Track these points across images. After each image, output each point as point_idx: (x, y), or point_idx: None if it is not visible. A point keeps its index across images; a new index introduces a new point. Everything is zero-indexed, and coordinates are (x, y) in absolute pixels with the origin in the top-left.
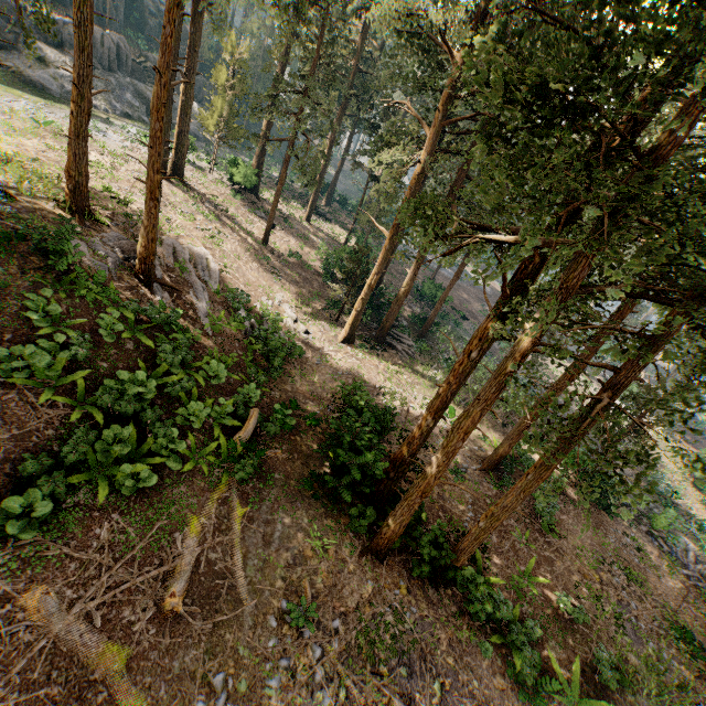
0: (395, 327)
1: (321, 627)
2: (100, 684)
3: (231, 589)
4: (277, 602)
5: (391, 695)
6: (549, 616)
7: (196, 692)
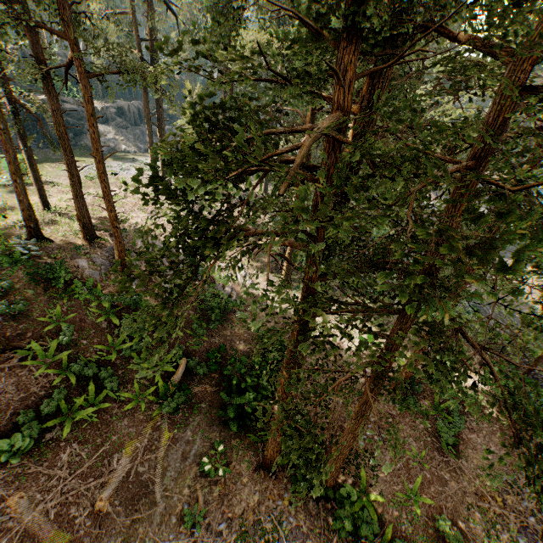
0: None
1: (210, 527)
2: None
3: (150, 494)
4: (181, 506)
5: None
6: (429, 536)
7: None
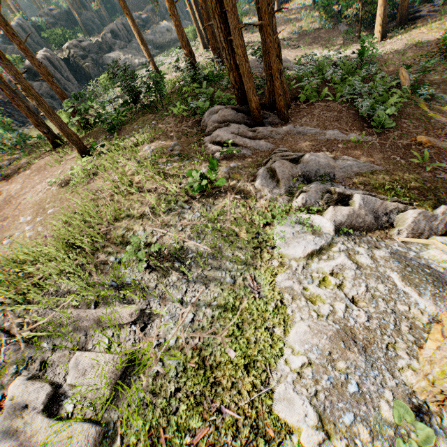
0: None
1: None
2: None
3: None
4: None
5: None
6: None
7: None
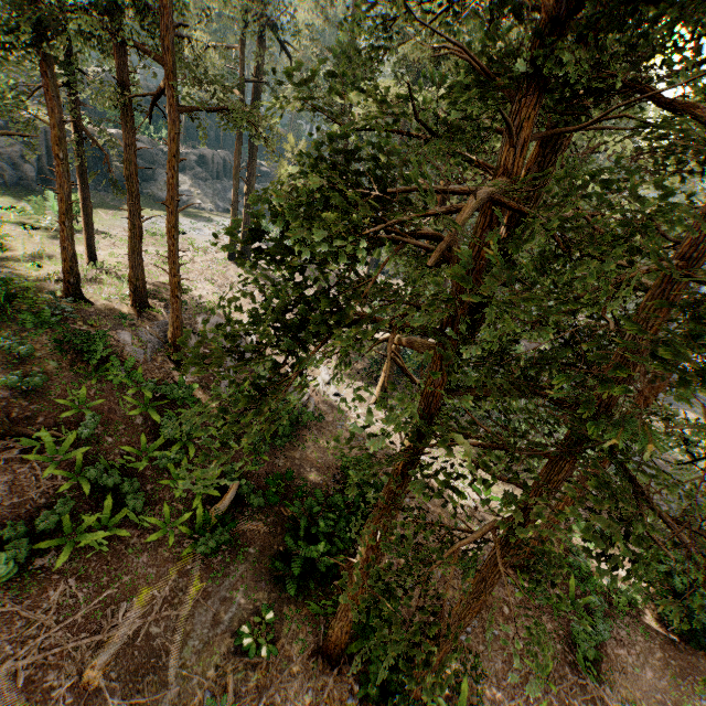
0: None
1: None
2: None
3: (160, 669)
4: (201, 693)
5: None
6: None
7: None
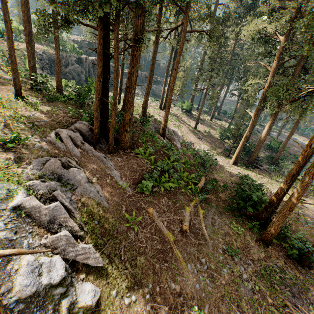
0: (257, 160)
1: (242, 260)
2: (168, 243)
3: (202, 235)
4: (221, 245)
5: (283, 298)
6: None
7: (196, 261)
